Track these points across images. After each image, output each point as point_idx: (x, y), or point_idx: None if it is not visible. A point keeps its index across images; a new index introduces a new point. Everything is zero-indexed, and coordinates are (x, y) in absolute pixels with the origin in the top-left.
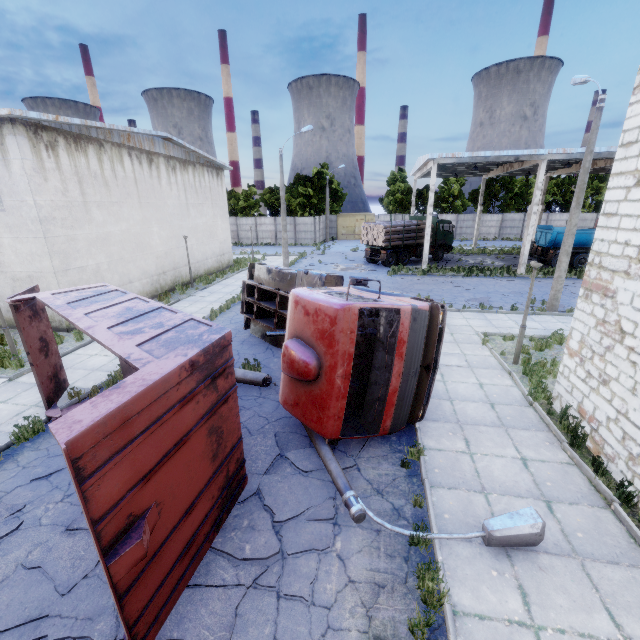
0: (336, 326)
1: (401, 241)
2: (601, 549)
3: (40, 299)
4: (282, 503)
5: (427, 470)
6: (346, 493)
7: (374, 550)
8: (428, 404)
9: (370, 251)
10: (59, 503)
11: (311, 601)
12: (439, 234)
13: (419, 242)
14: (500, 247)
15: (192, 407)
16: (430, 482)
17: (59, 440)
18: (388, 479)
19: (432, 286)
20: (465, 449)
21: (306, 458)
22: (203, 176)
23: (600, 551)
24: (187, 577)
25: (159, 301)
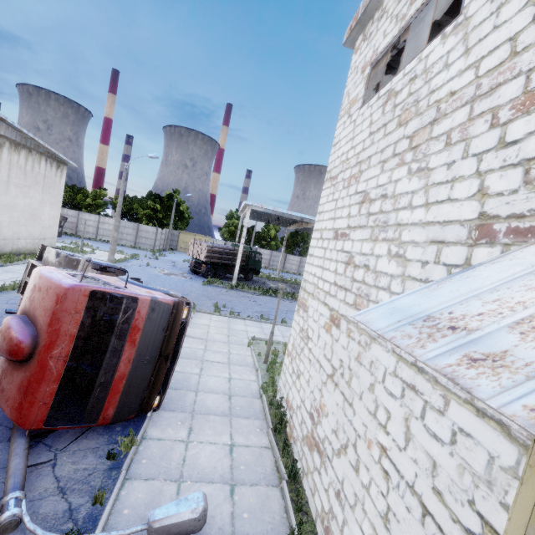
0: (60, 304)
1: (220, 260)
2: (257, 527)
3: None
4: None
5: (134, 461)
6: (8, 495)
7: None
8: (166, 393)
9: (194, 263)
10: None
11: None
12: (251, 260)
13: (234, 263)
14: (296, 279)
15: None
16: (130, 474)
17: None
18: (83, 474)
19: (233, 298)
20: (185, 437)
21: None
22: (39, 163)
23: (255, 530)
24: None
25: None
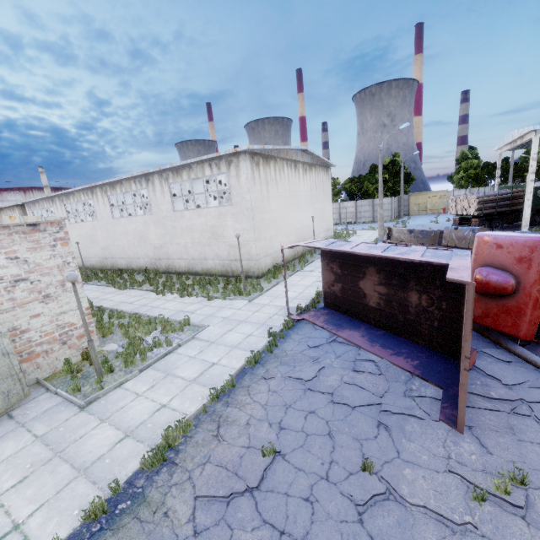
0: (536, 253)
1: (494, 209)
2: None
3: (305, 245)
4: (501, 375)
5: None
6: None
7: None
8: None
9: (458, 220)
10: (336, 359)
11: None
12: (536, 200)
13: (513, 209)
14: None
15: None
16: None
17: (466, 281)
18: None
19: None
20: None
21: (500, 354)
22: (319, 173)
23: None
24: None
25: (299, 262)
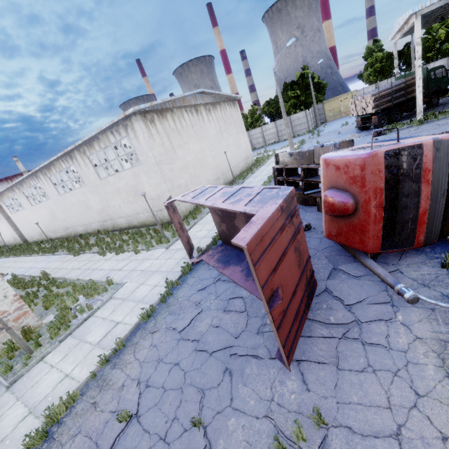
0: (366, 170)
1: (390, 102)
2: None
3: (178, 200)
4: (346, 295)
5: None
6: (397, 285)
7: (432, 320)
8: None
9: (361, 120)
10: (215, 300)
11: (389, 347)
12: (431, 82)
13: (409, 97)
14: None
15: (285, 234)
16: None
17: (242, 245)
18: (431, 277)
19: (432, 131)
20: None
21: (354, 269)
22: (226, 109)
23: None
24: (299, 331)
25: None
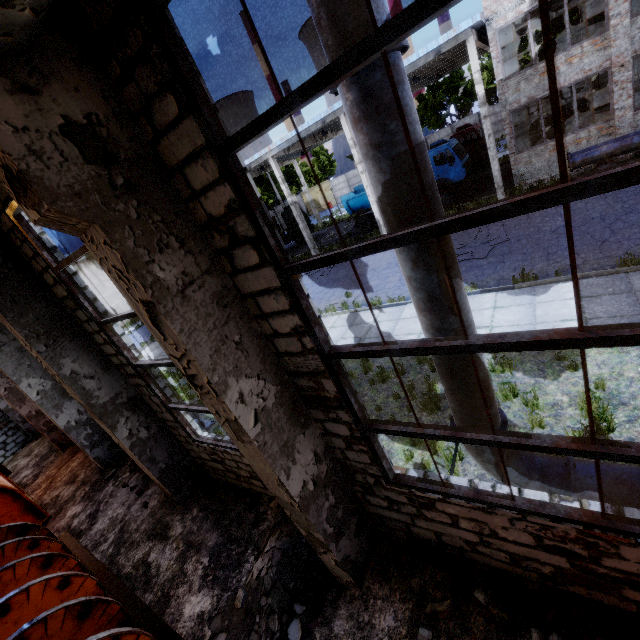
0: None
1: None
2: None
3: None
4: None
5: None
6: None
7: None
8: None
9: None
10: None
11: None
12: (289, 224)
13: None
14: None
15: None
16: None
17: None
18: None
19: None
20: None
21: None
22: None
23: None
24: None
25: None
